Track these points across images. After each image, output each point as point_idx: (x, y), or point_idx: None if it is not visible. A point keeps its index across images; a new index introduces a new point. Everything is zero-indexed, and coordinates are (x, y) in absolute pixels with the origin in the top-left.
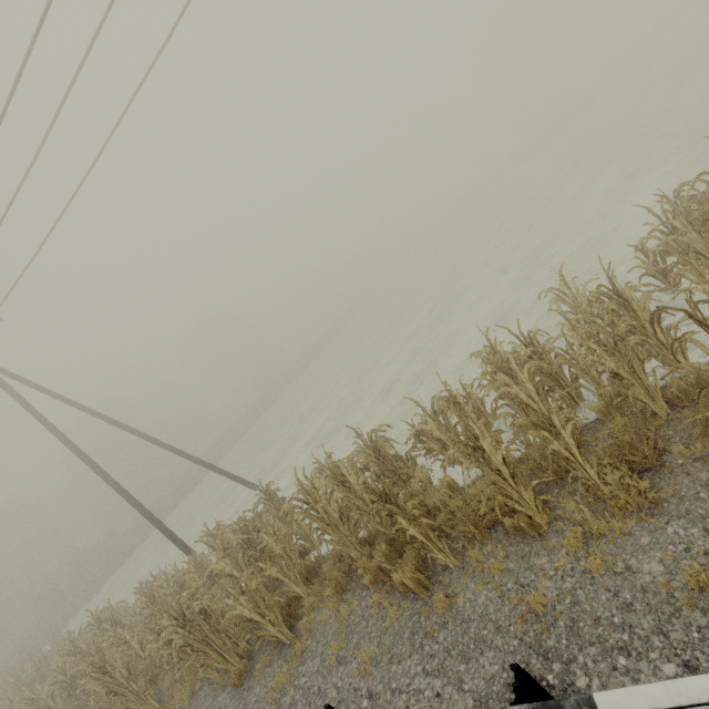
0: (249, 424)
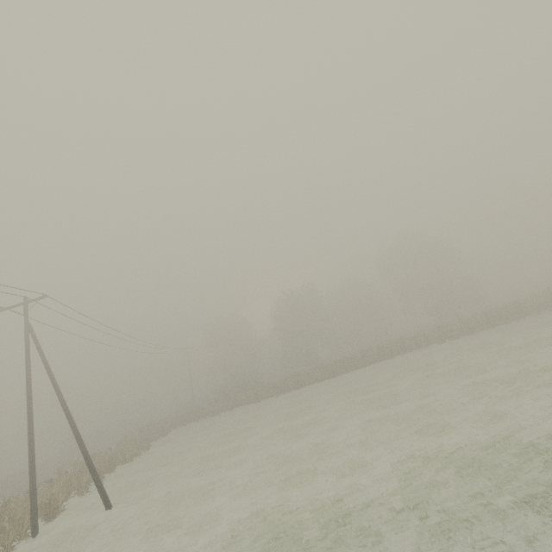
0: (352, 367)
